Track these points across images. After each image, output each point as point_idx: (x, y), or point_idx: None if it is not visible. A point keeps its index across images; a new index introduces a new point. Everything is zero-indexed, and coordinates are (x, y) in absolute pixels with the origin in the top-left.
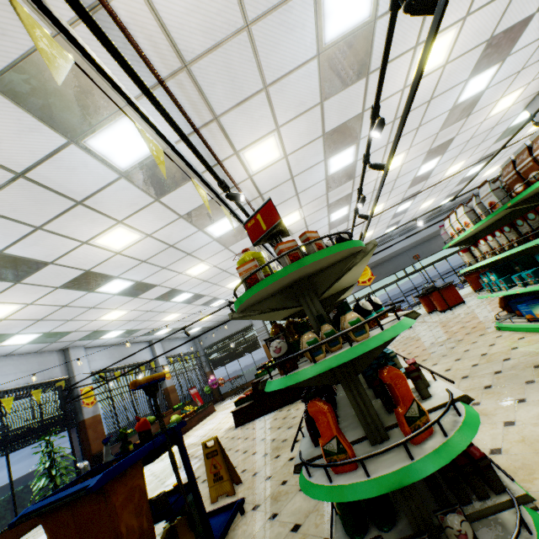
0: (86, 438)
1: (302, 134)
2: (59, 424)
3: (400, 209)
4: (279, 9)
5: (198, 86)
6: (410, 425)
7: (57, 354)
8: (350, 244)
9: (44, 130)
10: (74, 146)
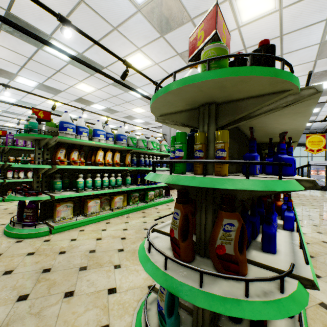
0: None
1: None
2: None
3: None
4: None
5: None
6: None
7: None
8: None
9: None
10: None
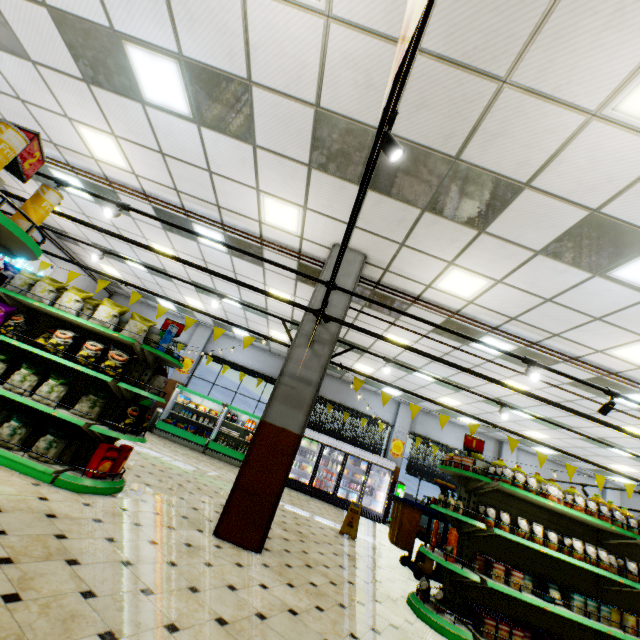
0: None
1: None
2: None
3: None
4: (570, 290)
5: (527, 323)
6: (444, 549)
7: (494, 442)
8: (466, 472)
9: (451, 341)
10: (465, 346)
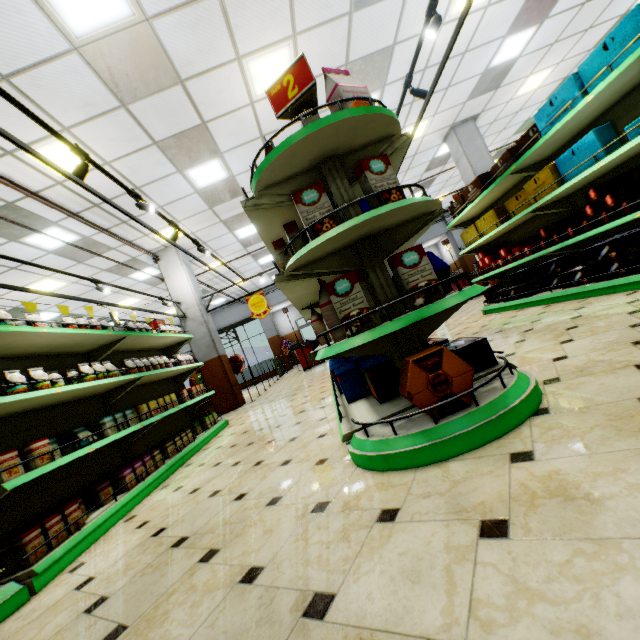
0: None
1: (118, 139)
2: None
3: None
4: None
5: None
6: None
7: None
8: None
9: None
10: None
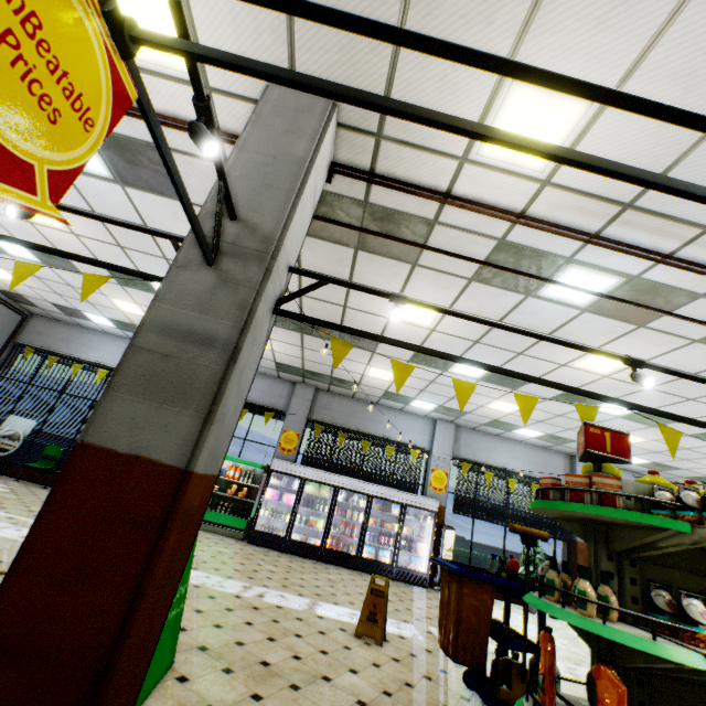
0: (573, 561)
1: None
2: (549, 528)
3: None
4: None
5: (655, 213)
6: None
7: (563, 457)
8: (617, 513)
9: (506, 294)
10: (531, 297)
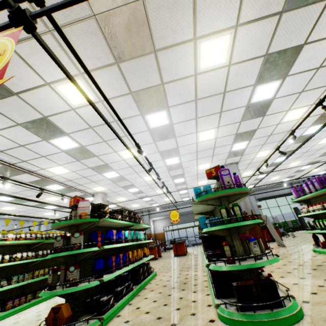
0: None
1: (77, 167)
2: None
3: (181, 192)
4: (34, 143)
5: (10, 155)
6: None
7: None
8: None
9: None
10: None
